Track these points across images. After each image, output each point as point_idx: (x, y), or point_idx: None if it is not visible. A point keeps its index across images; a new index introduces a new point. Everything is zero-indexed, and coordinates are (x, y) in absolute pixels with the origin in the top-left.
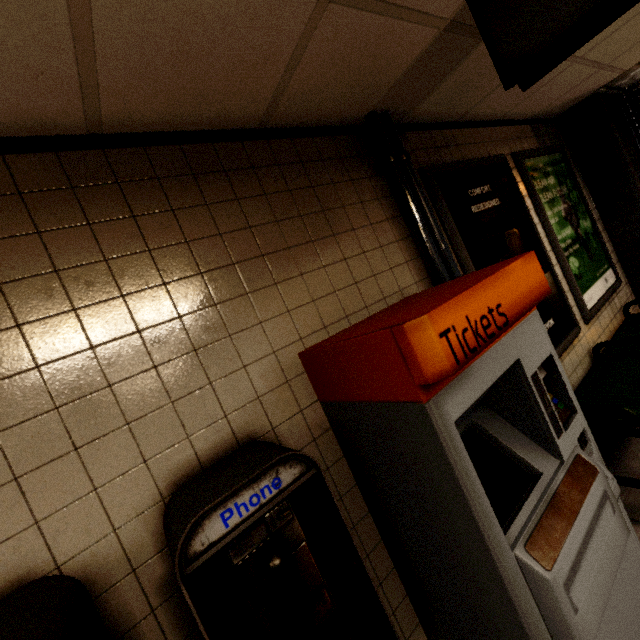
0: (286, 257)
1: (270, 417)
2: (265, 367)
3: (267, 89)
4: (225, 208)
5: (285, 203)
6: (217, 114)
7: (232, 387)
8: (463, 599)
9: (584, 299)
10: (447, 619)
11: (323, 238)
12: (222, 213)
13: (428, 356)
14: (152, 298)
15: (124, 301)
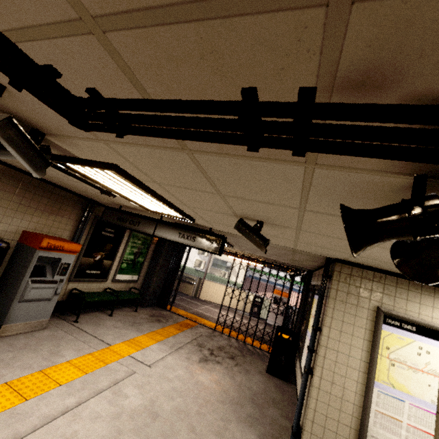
0: (41, 212)
1: (5, 236)
2: (14, 227)
3: (67, 187)
4: (38, 196)
5: (52, 203)
6: (54, 182)
7: (4, 226)
8: (11, 287)
9: (118, 276)
10: (2, 294)
11: (54, 214)
12: (36, 197)
13: (44, 244)
14: (7, 202)
15: (1, 199)
